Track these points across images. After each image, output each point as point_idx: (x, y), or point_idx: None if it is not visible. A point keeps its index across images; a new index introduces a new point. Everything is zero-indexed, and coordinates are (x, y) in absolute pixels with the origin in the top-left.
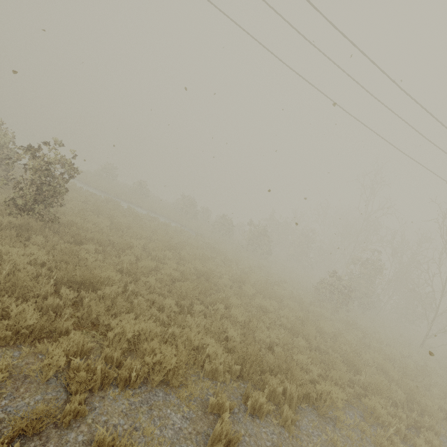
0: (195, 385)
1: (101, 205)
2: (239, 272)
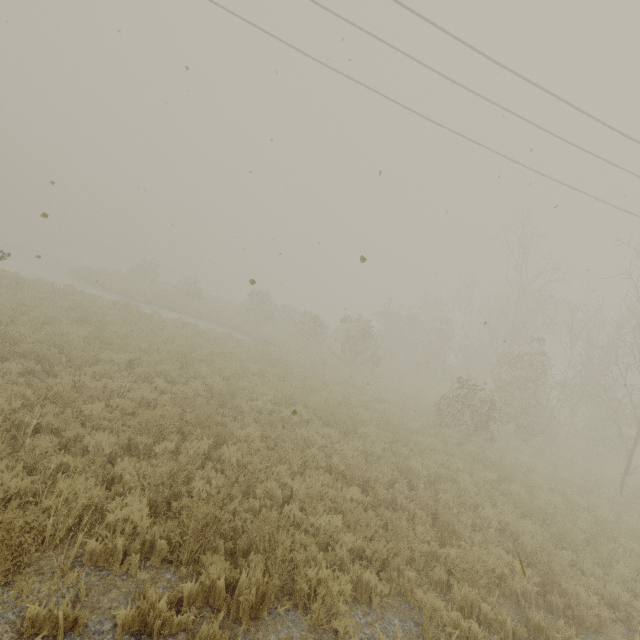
0: (50, 580)
1: (99, 311)
2: (300, 391)
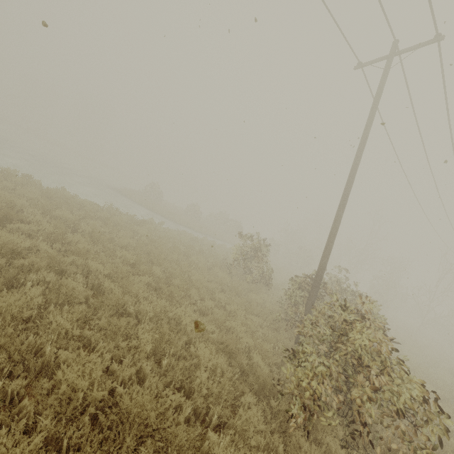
0: None
1: None
2: None
